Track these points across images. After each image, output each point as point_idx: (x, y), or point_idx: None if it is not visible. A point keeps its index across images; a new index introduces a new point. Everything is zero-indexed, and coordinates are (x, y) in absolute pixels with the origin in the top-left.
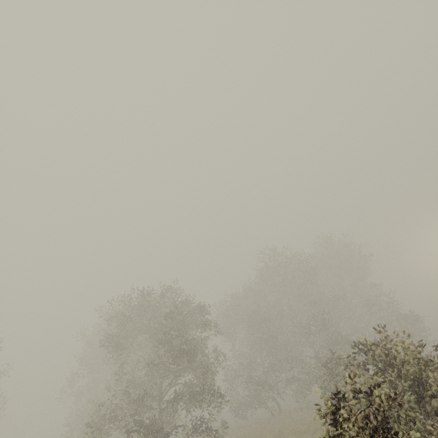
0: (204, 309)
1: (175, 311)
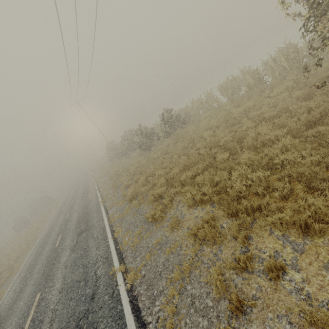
0: None
1: None
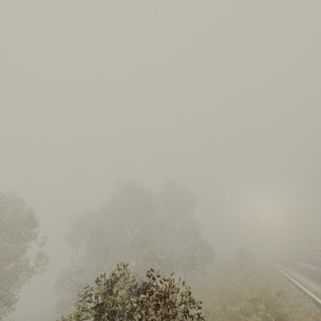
0: (36, 220)
1: (9, 218)
